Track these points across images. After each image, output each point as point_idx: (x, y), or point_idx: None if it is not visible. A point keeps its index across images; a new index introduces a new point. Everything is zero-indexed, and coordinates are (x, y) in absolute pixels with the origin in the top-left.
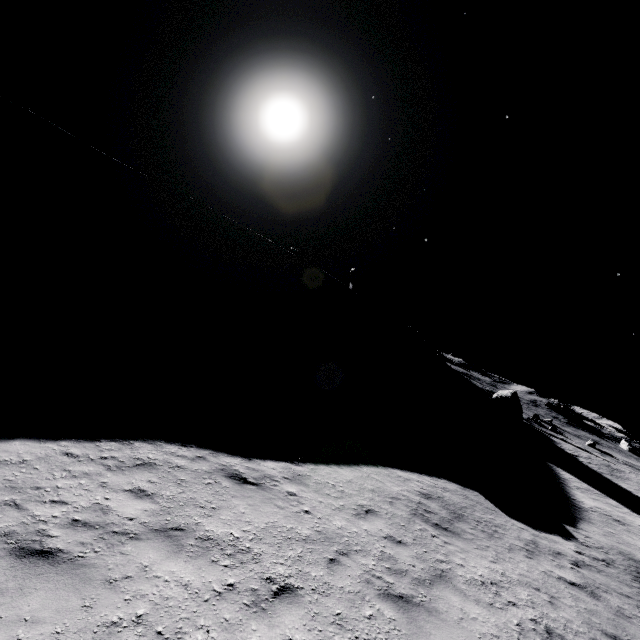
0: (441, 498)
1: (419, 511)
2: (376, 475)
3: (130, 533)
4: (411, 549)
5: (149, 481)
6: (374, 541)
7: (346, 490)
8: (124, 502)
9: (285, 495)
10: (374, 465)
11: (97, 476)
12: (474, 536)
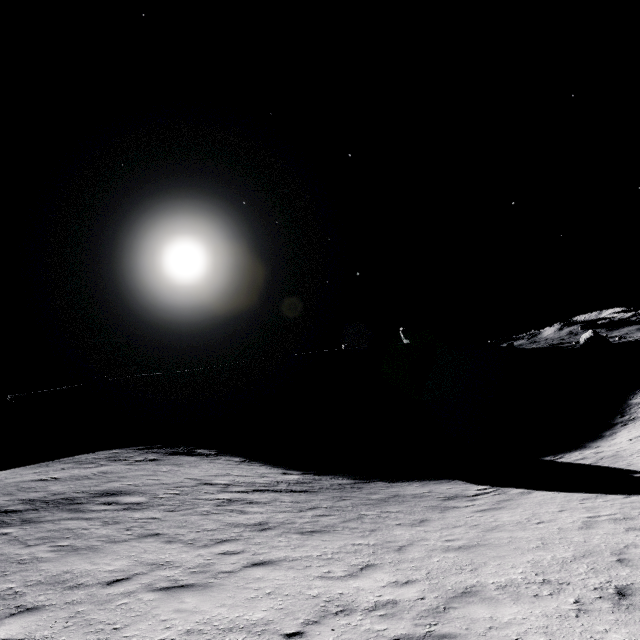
0: None
1: None
2: None
3: None
4: None
5: None
6: None
7: None
8: None
9: None
10: None
11: None
12: None
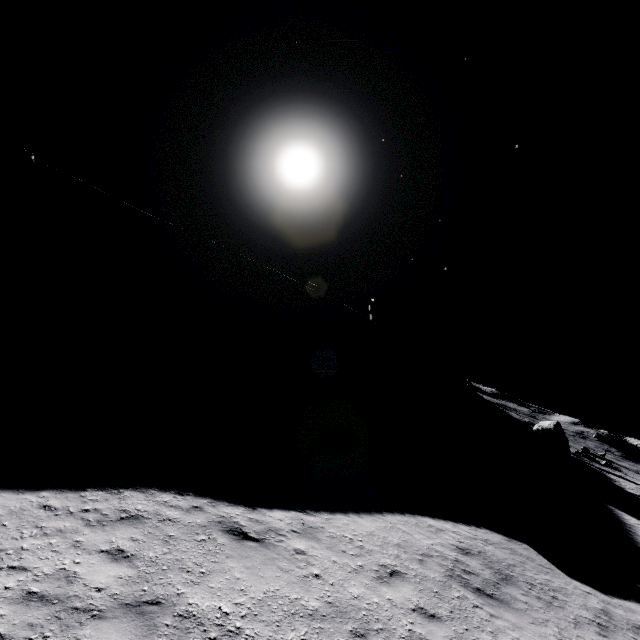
0: (482, 553)
1: (456, 572)
2: (402, 525)
3: (94, 609)
4: (448, 626)
5: (131, 539)
6: (400, 615)
7: (366, 545)
8: (96, 567)
9: (291, 554)
10: (400, 512)
11: (72, 533)
12: (528, 605)
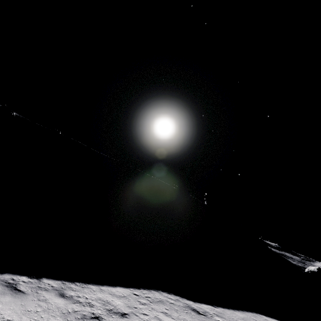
0: None
1: None
2: (254, 317)
3: None
4: None
5: (166, 309)
6: None
7: None
8: (163, 317)
9: None
10: (250, 311)
11: (149, 304)
12: None
